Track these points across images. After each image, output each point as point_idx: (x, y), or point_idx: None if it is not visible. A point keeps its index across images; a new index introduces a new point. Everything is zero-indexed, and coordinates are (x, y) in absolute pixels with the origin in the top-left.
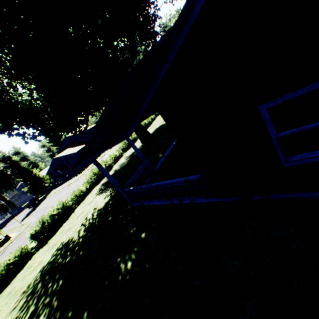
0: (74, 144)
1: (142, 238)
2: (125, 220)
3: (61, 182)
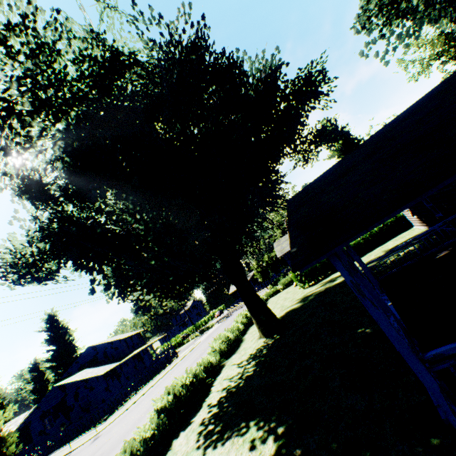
0: (97, 361)
1: None
2: None
3: (43, 451)
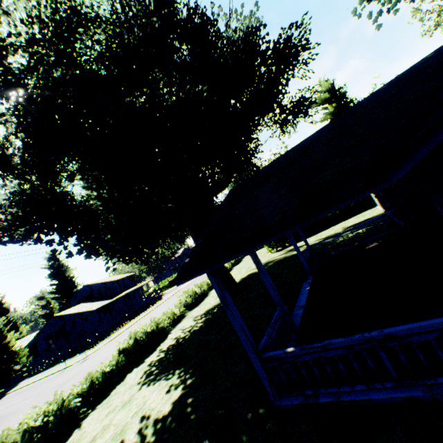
0: (93, 297)
1: None
2: None
3: (48, 364)
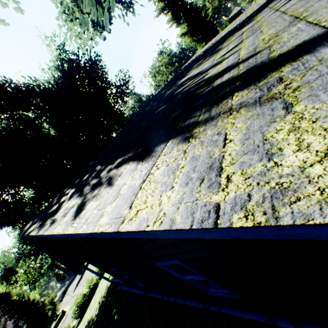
0: None
1: (115, 319)
2: (114, 301)
3: None
